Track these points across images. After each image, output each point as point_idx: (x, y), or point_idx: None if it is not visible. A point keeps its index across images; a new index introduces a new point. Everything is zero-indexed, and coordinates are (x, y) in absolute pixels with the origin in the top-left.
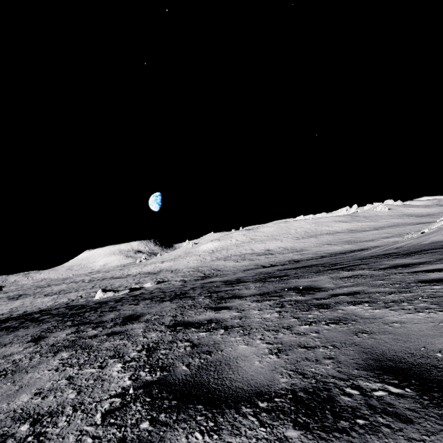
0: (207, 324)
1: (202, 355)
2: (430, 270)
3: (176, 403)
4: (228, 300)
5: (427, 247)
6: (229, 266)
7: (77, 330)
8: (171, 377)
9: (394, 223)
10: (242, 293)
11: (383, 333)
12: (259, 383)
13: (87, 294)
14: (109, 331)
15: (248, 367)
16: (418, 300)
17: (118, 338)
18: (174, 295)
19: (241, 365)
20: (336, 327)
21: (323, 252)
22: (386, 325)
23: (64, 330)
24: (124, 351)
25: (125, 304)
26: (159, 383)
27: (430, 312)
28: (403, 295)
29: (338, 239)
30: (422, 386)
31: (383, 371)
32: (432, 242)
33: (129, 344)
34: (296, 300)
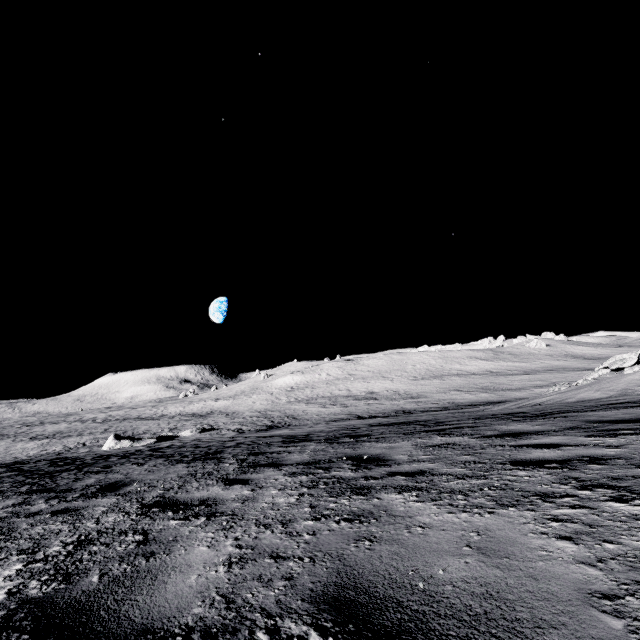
0: (195, 506)
1: (138, 559)
2: (540, 444)
3: (25, 639)
4: (259, 468)
5: (566, 408)
6: (311, 413)
7: (24, 501)
8: (62, 593)
9: (553, 367)
10: (287, 459)
11: (390, 543)
12: (163, 612)
13: (94, 441)
14: (62, 506)
15: (175, 585)
16: (481, 491)
17: (60, 520)
18: (202, 454)
19: (171, 580)
20: (344, 527)
21: (448, 401)
22: (406, 530)
23: (7, 499)
24: (48, 542)
25: (128, 462)
26: (38, 601)
27: (476, 513)
28: (472, 482)
29: (472, 384)
30: (353, 635)
31: (331, 605)
32: (580, 400)
33: (65, 531)
34: (341, 476)
